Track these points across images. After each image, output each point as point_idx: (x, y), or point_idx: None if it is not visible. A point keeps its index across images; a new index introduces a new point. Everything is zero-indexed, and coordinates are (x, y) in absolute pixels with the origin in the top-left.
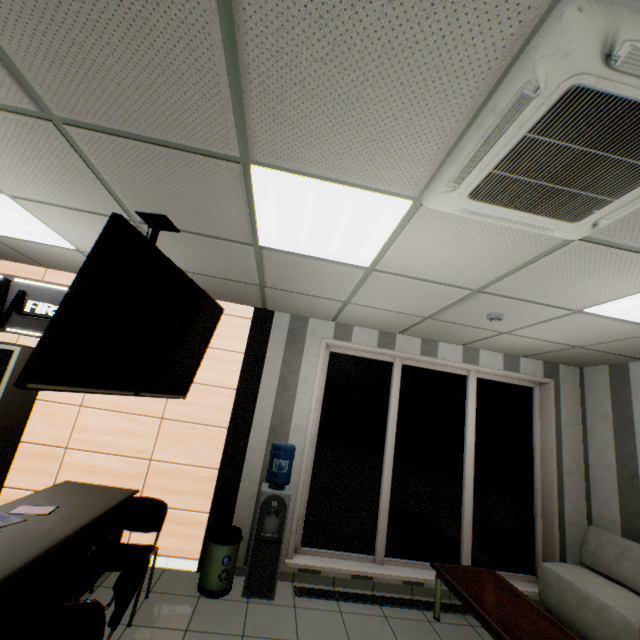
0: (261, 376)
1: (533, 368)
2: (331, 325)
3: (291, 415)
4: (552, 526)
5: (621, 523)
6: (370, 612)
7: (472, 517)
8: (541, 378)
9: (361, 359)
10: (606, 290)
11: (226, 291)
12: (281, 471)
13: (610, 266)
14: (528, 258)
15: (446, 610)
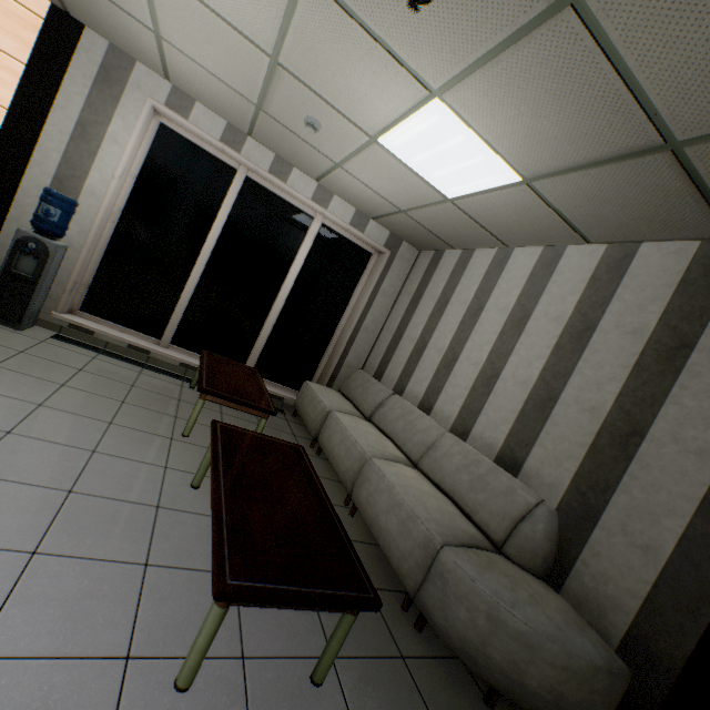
0: (50, 108)
1: (379, 235)
2: (166, 86)
3: (87, 174)
4: (332, 363)
5: (377, 369)
6: (127, 367)
7: (269, 339)
8: (381, 246)
9: (200, 151)
10: (377, 104)
11: None
12: (49, 218)
13: (359, 52)
14: (285, 1)
15: None
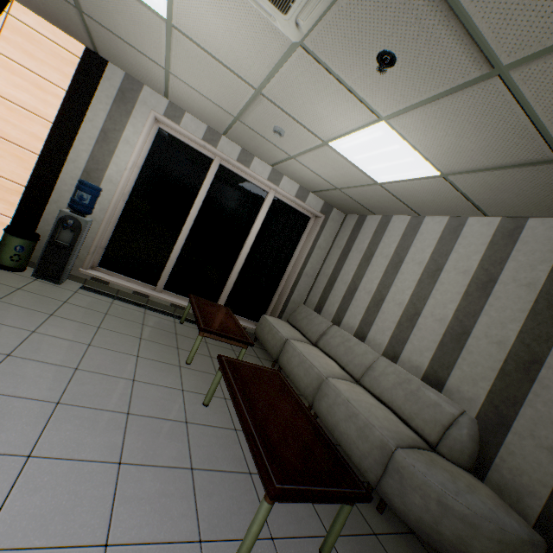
0: (82, 121)
1: (316, 204)
2: (165, 102)
3: (107, 167)
4: (281, 300)
5: (317, 304)
6: (135, 309)
7: (235, 284)
8: (317, 212)
9: (187, 146)
10: (334, 122)
11: (45, 4)
12: (82, 201)
13: (328, 91)
14: (278, 58)
15: (191, 322)
